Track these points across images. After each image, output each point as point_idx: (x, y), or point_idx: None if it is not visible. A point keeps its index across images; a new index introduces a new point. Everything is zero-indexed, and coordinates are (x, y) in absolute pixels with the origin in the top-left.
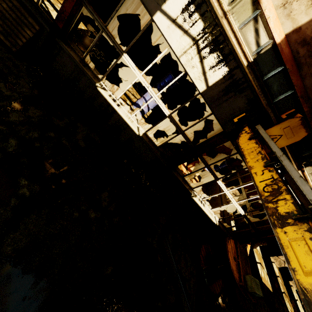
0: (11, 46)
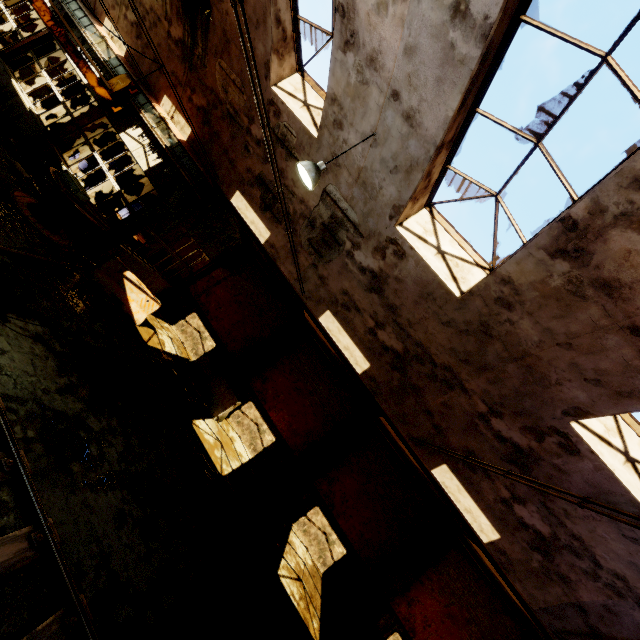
0: None
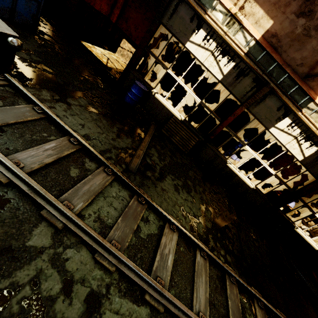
0: (185, 151)
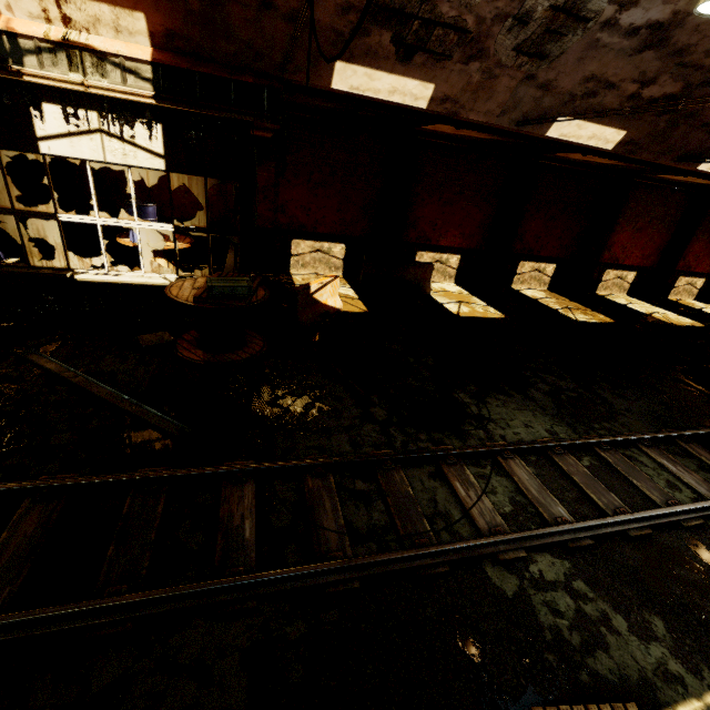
0: None
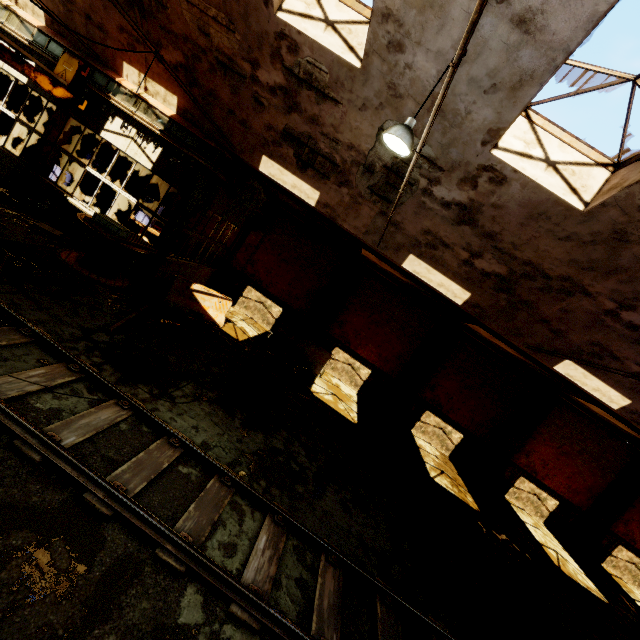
0: None
